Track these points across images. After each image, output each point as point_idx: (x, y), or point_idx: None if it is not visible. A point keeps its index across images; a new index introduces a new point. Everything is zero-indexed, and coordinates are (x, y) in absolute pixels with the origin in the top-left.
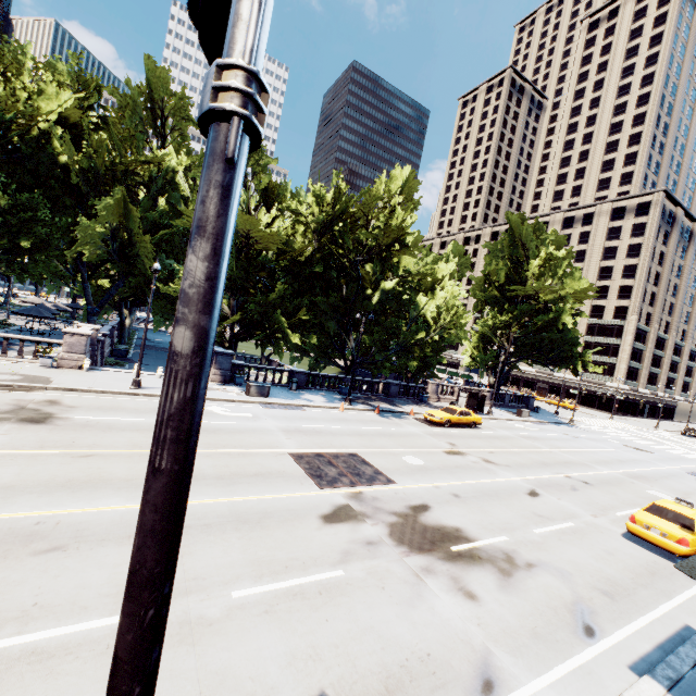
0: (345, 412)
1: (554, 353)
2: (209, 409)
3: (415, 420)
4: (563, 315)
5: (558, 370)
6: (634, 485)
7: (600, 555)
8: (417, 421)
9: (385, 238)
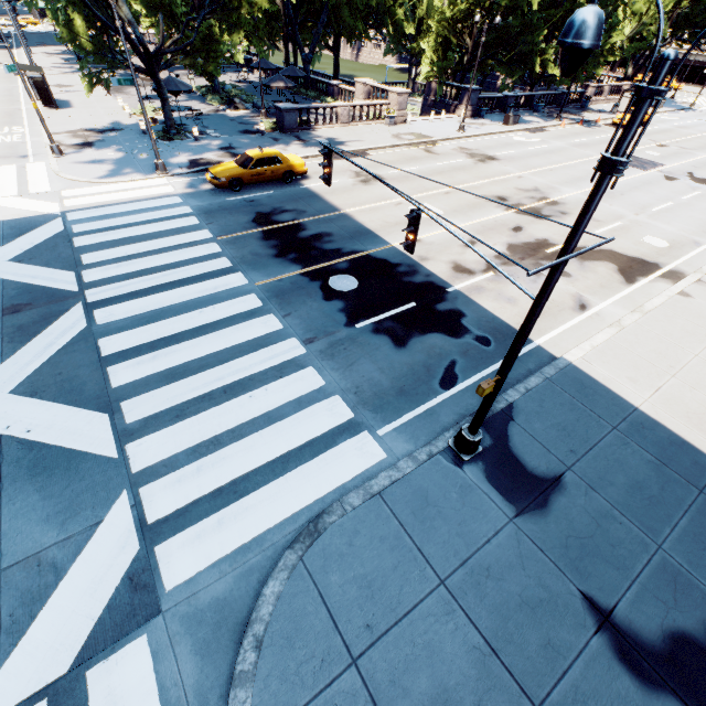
0: (566, 128)
1: None
2: (517, 140)
3: (607, 126)
4: None
5: None
6: None
7: None
8: (609, 127)
9: None
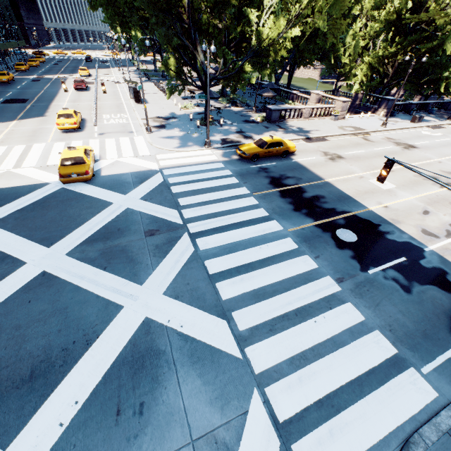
0: None
1: None
2: (425, 133)
3: None
4: None
5: None
6: None
7: None
8: None
9: None
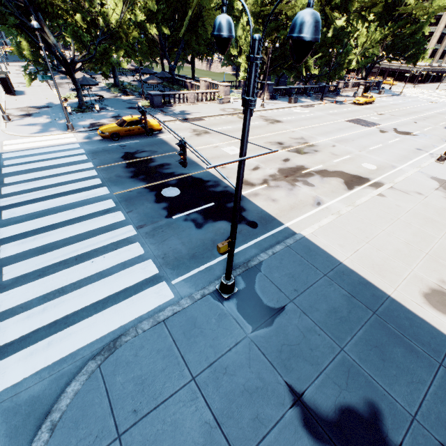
0: (326, 105)
1: (408, 53)
2: (295, 111)
3: (350, 104)
4: (424, 27)
5: (408, 64)
6: (440, 116)
7: (441, 132)
8: (351, 104)
9: (368, 3)
